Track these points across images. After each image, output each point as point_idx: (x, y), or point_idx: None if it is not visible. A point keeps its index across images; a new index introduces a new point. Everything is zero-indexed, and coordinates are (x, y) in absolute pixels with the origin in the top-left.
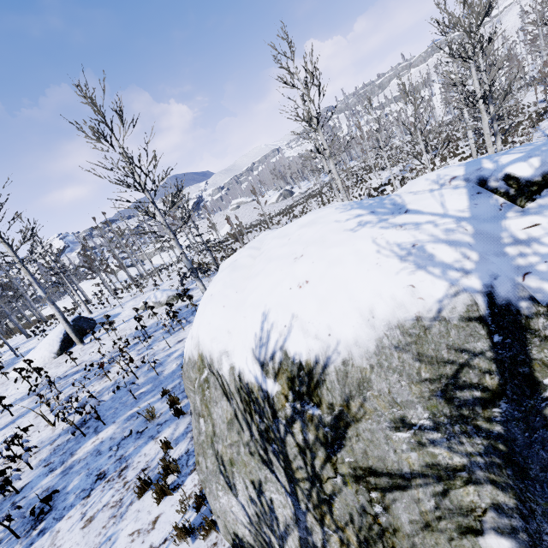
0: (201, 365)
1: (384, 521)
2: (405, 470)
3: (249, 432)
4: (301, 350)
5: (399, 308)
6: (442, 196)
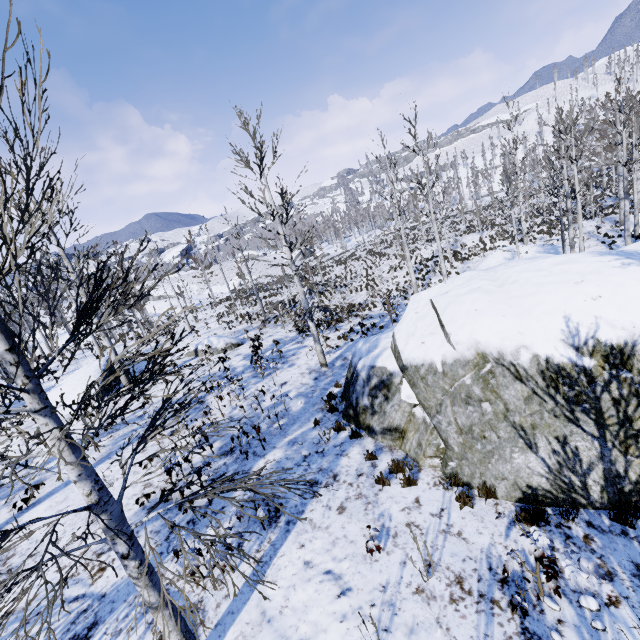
0: (481, 361)
1: None
2: None
3: (553, 401)
4: (611, 337)
5: None
6: None
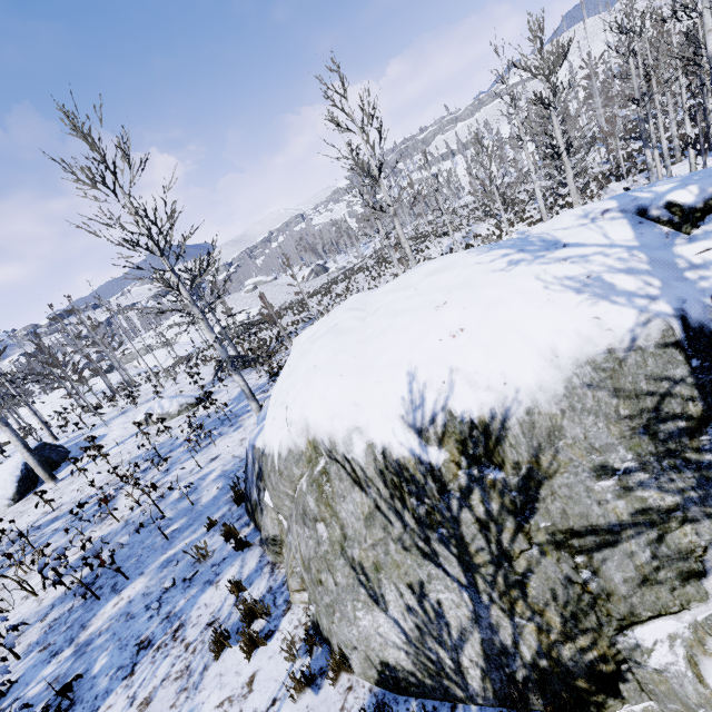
0: (314, 454)
1: (595, 588)
2: (613, 523)
3: (401, 523)
4: (471, 406)
5: (586, 343)
6: (601, 228)
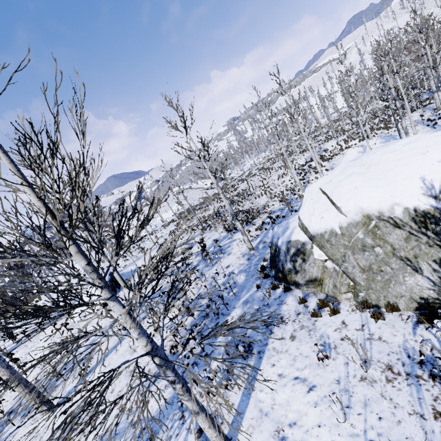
0: (367, 220)
1: None
2: None
3: (426, 237)
4: None
5: None
6: None
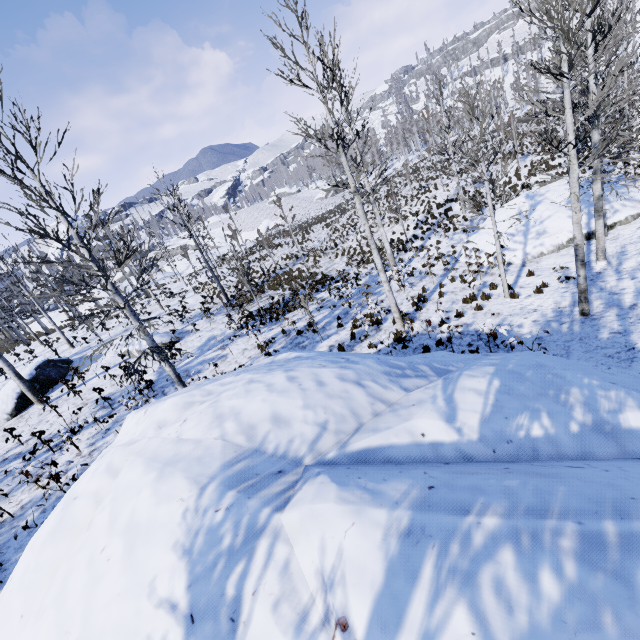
0: None
1: None
2: None
3: None
4: None
5: None
6: None
